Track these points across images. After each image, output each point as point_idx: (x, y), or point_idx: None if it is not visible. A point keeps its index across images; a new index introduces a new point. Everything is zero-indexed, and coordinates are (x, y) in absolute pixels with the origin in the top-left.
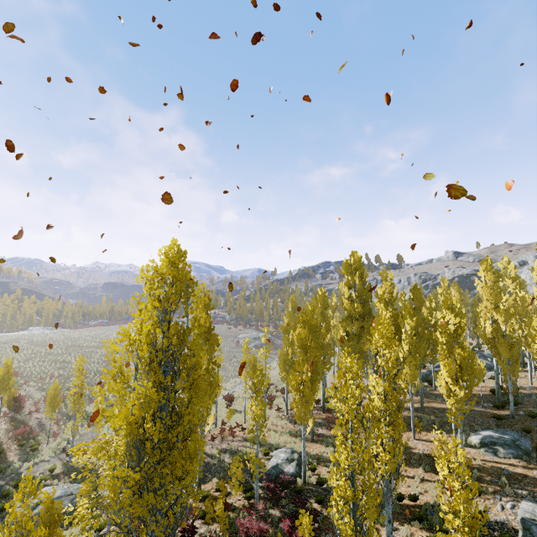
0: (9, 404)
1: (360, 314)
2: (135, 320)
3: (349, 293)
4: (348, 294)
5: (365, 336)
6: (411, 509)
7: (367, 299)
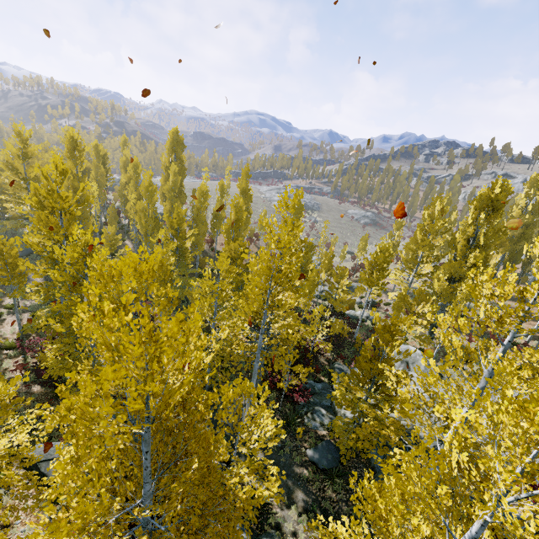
0: (251, 237)
1: (527, 223)
2: (470, 222)
3: (525, 205)
4: (523, 206)
5: (523, 241)
6: (538, 337)
7: (538, 213)
